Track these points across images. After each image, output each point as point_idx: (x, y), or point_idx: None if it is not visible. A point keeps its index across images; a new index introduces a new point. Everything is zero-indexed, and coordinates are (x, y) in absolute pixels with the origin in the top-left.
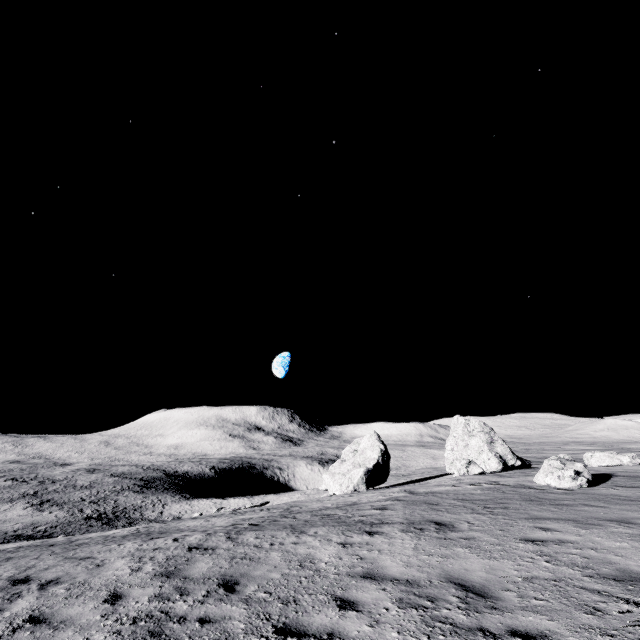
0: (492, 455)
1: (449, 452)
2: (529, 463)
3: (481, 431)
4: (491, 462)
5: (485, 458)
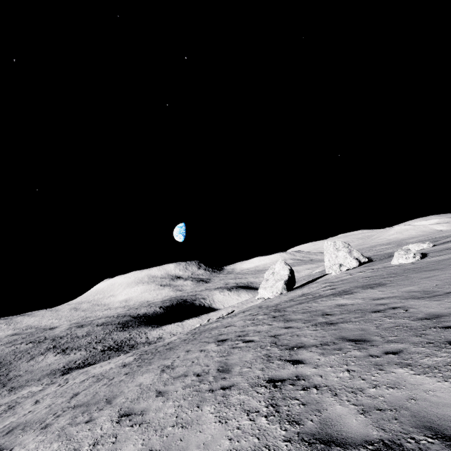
0: (352, 259)
1: (327, 262)
2: (371, 259)
3: (343, 247)
4: (352, 262)
5: (349, 261)
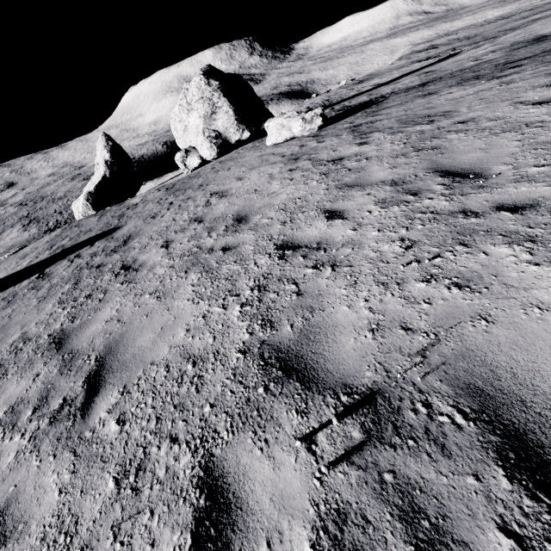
0: (203, 139)
1: (176, 141)
2: None
3: (199, 99)
4: (203, 149)
5: (199, 144)
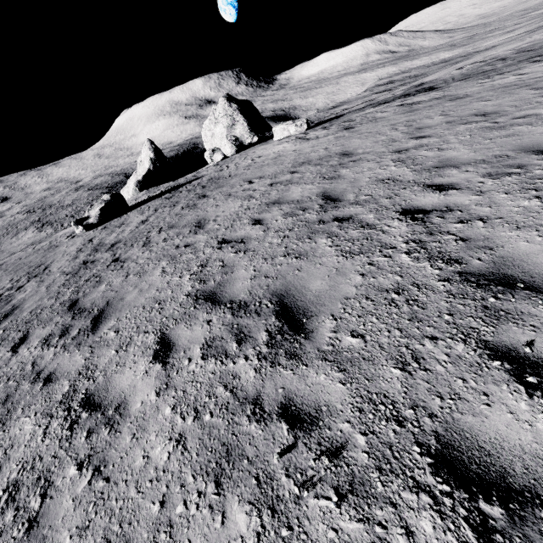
0: (227, 141)
1: (205, 144)
2: (271, 134)
3: (224, 116)
4: (226, 148)
5: (223, 145)
